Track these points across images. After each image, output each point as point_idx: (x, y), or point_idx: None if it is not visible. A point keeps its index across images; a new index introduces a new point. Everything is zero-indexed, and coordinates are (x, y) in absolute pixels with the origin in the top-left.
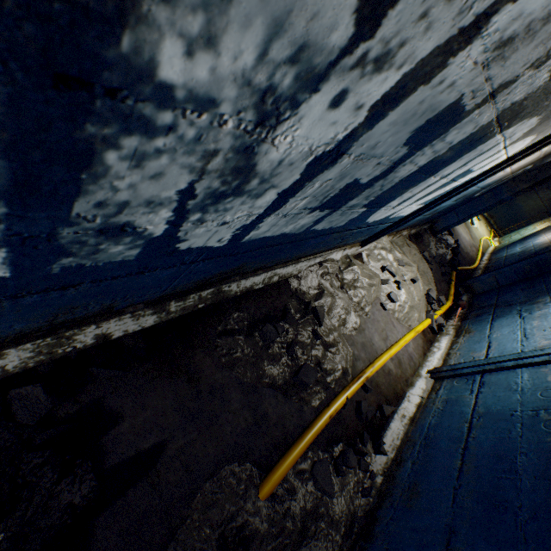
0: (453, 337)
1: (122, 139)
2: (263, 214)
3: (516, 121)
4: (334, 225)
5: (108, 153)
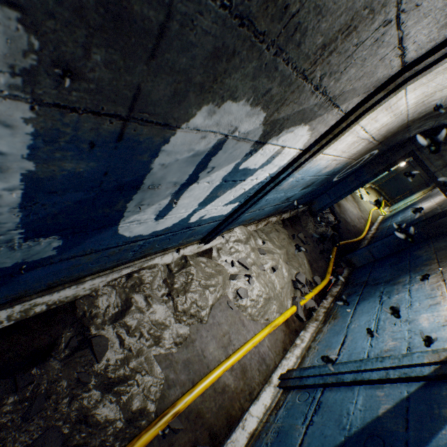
0: (321, 323)
1: None
2: None
3: (177, 109)
4: (27, 259)
5: None
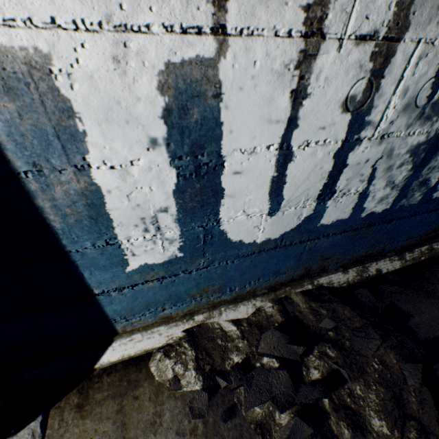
0: None
1: None
2: None
3: None
4: None
5: None
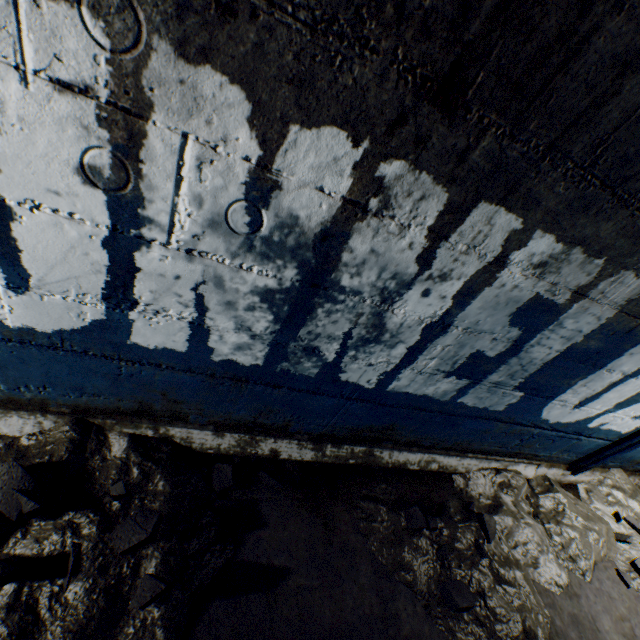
0: None
1: (325, 304)
2: (399, 365)
3: None
4: (489, 406)
5: (319, 309)
